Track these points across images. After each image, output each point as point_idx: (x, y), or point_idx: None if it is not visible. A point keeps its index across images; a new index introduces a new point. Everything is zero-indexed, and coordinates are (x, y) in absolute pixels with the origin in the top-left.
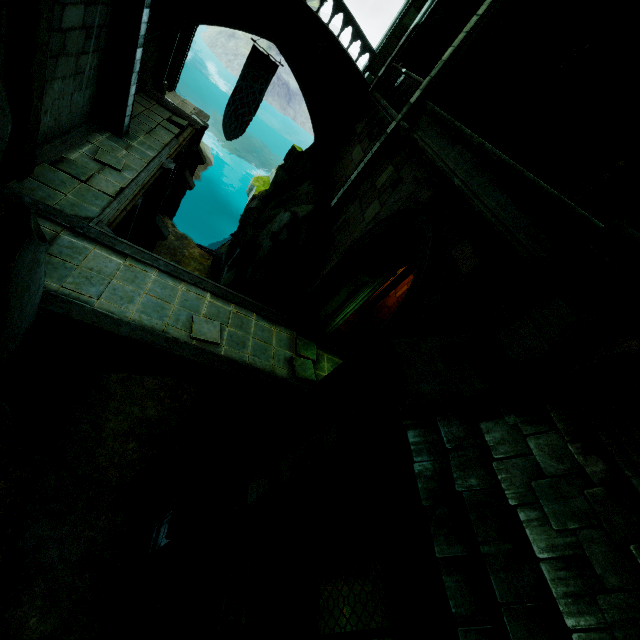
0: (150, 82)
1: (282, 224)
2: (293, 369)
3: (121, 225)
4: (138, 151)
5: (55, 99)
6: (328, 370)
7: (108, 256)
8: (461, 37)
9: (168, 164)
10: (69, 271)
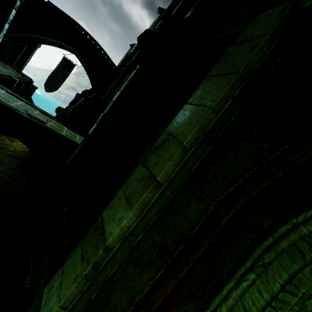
0: (7, 57)
1: (80, 101)
2: None
3: None
4: None
5: None
6: None
7: None
8: None
9: (15, 78)
10: None
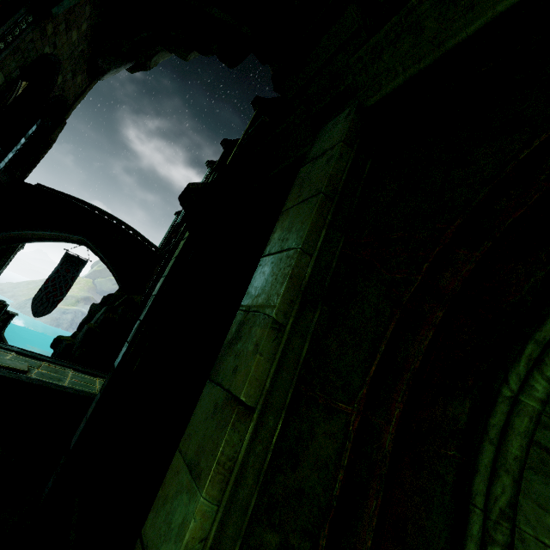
0: None
1: (99, 316)
2: None
3: None
4: None
5: None
6: None
7: None
8: None
9: None
10: None
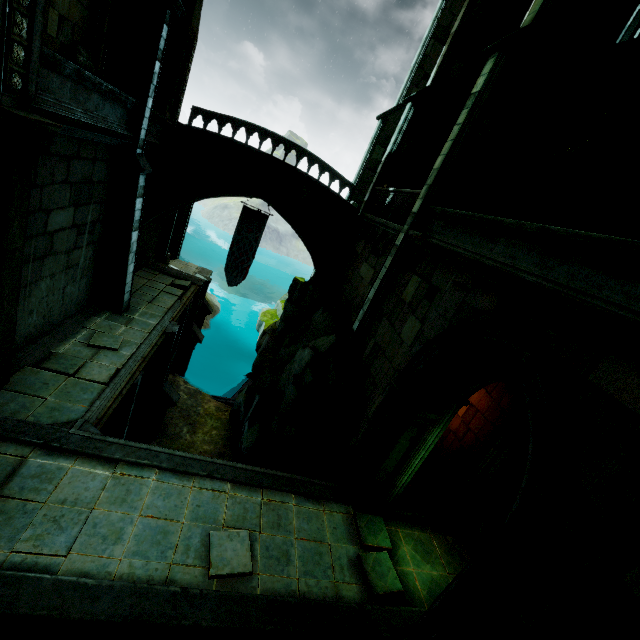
0: (153, 257)
1: (303, 363)
2: (366, 579)
3: (119, 410)
4: (139, 323)
5: (43, 297)
6: (412, 558)
7: (91, 470)
8: (448, 145)
9: (171, 327)
10: (29, 516)
